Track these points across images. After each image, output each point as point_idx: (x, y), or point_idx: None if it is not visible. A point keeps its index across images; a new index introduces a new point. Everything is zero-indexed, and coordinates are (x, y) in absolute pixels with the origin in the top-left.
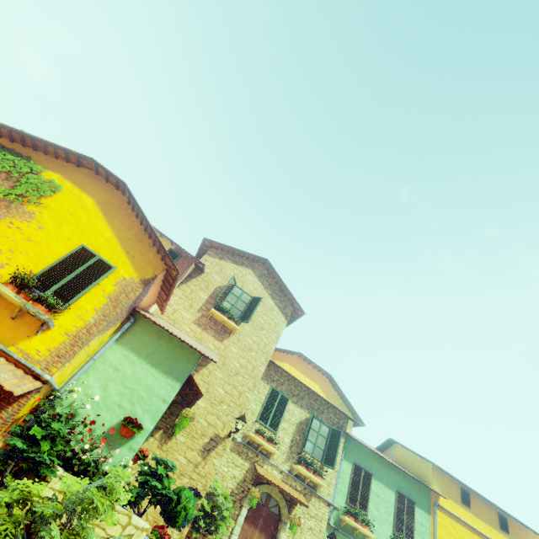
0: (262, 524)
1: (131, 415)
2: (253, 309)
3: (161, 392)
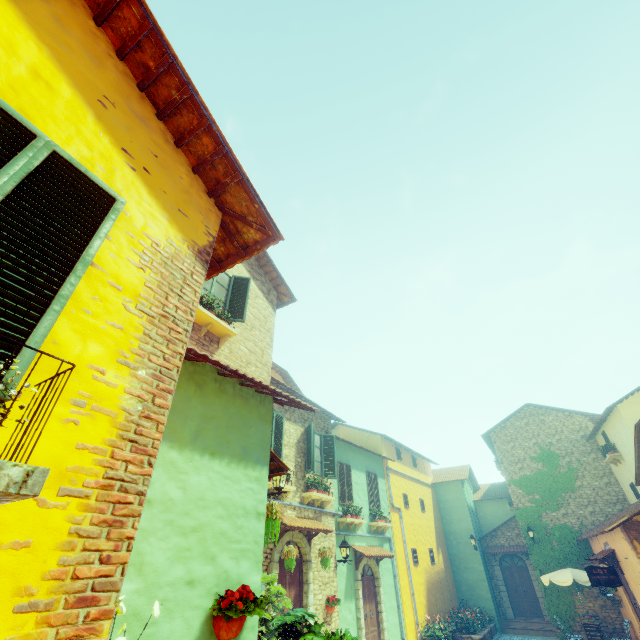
0: (289, 578)
1: (220, 584)
2: (243, 298)
3: (247, 501)
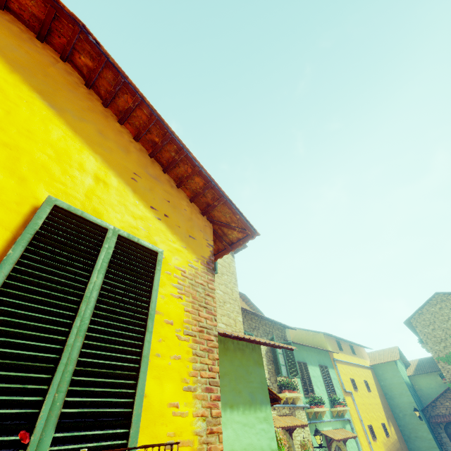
0: None
1: None
2: None
3: (262, 442)
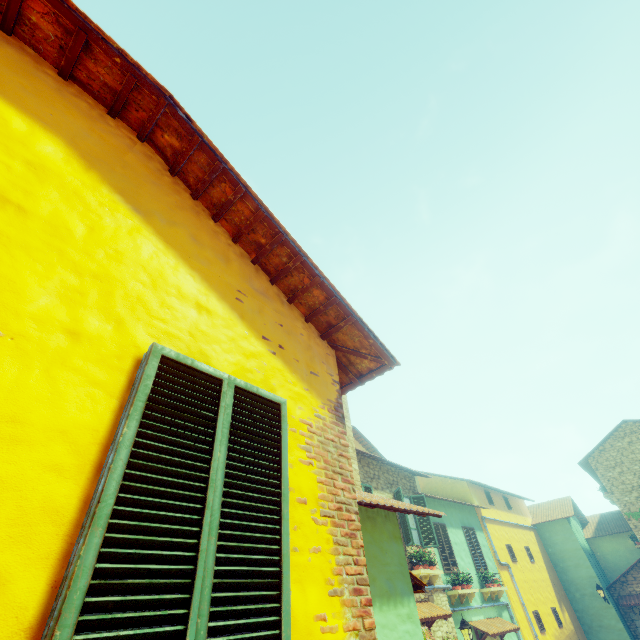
0: None
1: None
2: None
3: None
